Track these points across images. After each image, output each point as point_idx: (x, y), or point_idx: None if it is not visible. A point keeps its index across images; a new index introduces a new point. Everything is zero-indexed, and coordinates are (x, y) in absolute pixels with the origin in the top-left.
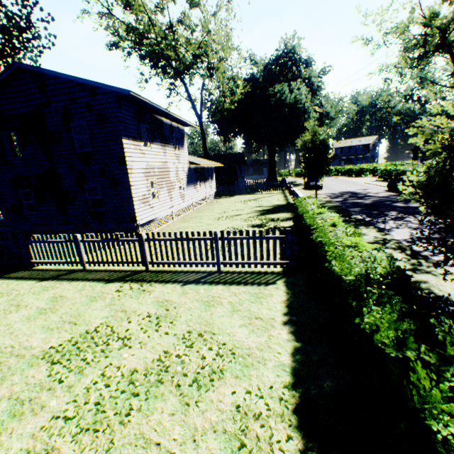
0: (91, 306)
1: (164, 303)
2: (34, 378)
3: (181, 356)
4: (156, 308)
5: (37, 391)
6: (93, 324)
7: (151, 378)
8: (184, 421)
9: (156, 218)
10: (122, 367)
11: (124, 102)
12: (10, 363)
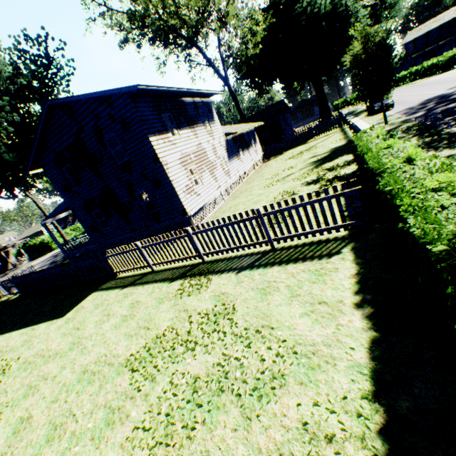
0: (159, 308)
1: (220, 297)
2: (120, 386)
3: (239, 359)
4: (213, 303)
5: (123, 399)
6: (162, 328)
7: (212, 385)
8: (246, 439)
9: (205, 203)
10: (186, 373)
11: (139, 99)
12: (105, 372)
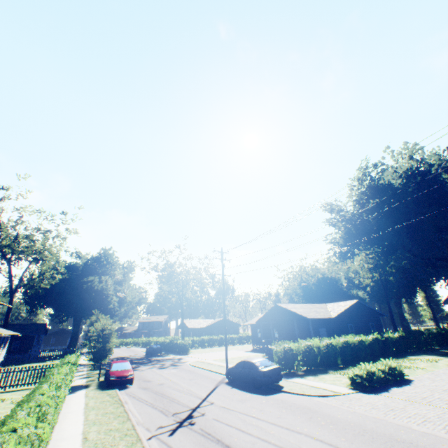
0: None
1: None
2: None
3: None
4: None
5: None
6: None
7: None
8: None
9: None
10: None
11: None
12: None
